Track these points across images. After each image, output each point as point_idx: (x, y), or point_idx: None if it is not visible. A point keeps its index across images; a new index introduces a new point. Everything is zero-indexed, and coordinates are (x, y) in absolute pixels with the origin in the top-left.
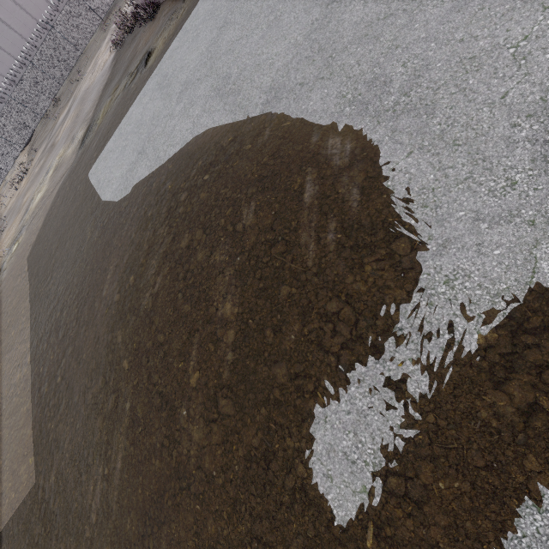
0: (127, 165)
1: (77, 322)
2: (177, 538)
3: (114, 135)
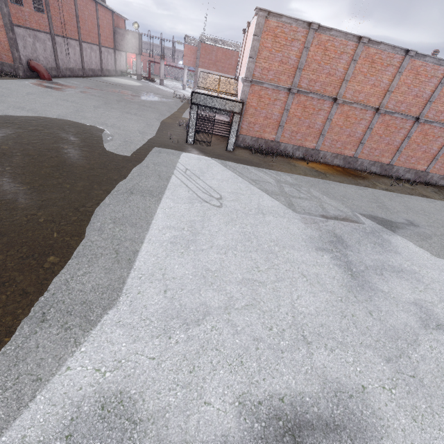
0: None
1: None
2: (79, 166)
3: None
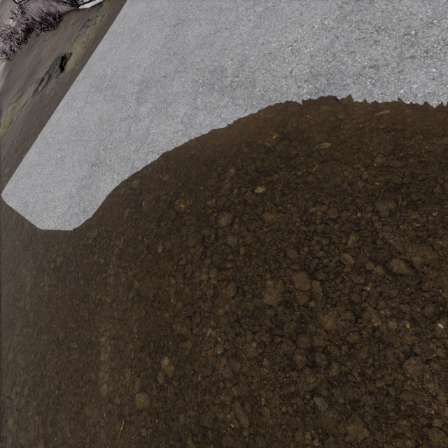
0: (75, 181)
1: (48, 443)
2: None
3: (36, 146)
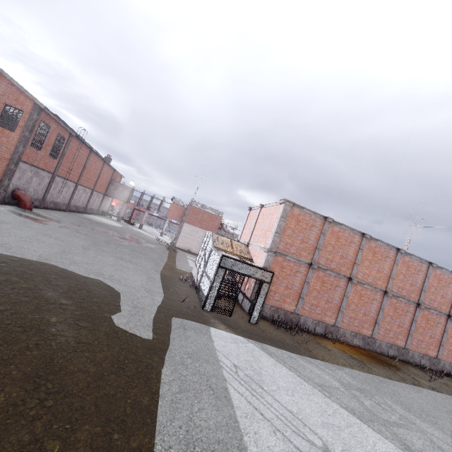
0: None
1: None
2: (77, 369)
3: None
